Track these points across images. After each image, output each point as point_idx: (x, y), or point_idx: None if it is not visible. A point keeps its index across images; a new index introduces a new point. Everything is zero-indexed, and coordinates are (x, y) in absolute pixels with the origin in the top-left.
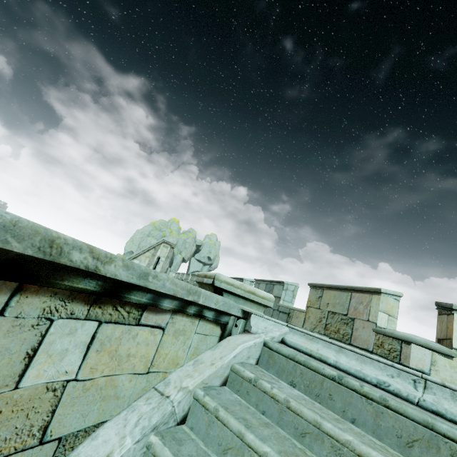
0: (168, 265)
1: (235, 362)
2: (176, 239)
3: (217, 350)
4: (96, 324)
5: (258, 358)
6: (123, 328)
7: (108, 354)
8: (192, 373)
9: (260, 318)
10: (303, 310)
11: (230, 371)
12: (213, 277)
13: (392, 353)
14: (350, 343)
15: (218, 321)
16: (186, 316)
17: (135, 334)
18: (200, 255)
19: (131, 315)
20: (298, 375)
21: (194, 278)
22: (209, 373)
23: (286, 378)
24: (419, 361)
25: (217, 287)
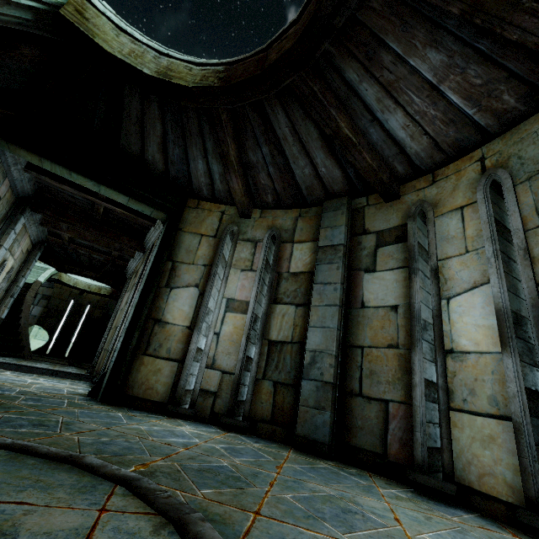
0: None
1: None
2: None
3: None
4: None
5: None
6: None
7: None
8: None
9: None
10: None
11: None
12: None
13: None
14: None
15: None
16: None
17: None
18: None
19: None
20: None
21: None
22: None
23: None
24: None
25: None
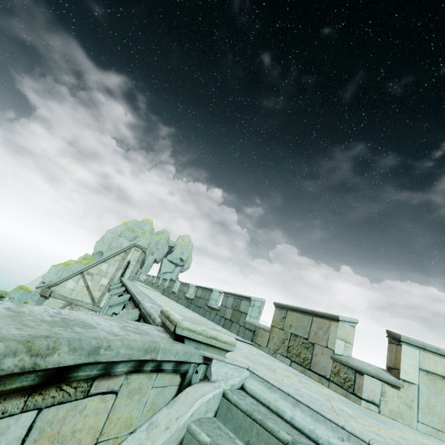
0: (139, 267)
1: (192, 420)
2: (148, 240)
3: (174, 407)
4: (35, 413)
5: (217, 410)
6: (69, 406)
7: (48, 439)
8: (144, 441)
9: (222, 363)
10: (268, 330)
11: (186, 431)
12: (174, 324)
13: (347, 383)
14: (309, 368)
15: (177, 371)
16: (142, 373)
17: (82, 407)
18: (172, 256)
19: (78, 390)
20: (254, 434)
21: (164, 283)
22: (163, 441)
23: (243, 437)
24: (371, 392)
25: (178, 334)
